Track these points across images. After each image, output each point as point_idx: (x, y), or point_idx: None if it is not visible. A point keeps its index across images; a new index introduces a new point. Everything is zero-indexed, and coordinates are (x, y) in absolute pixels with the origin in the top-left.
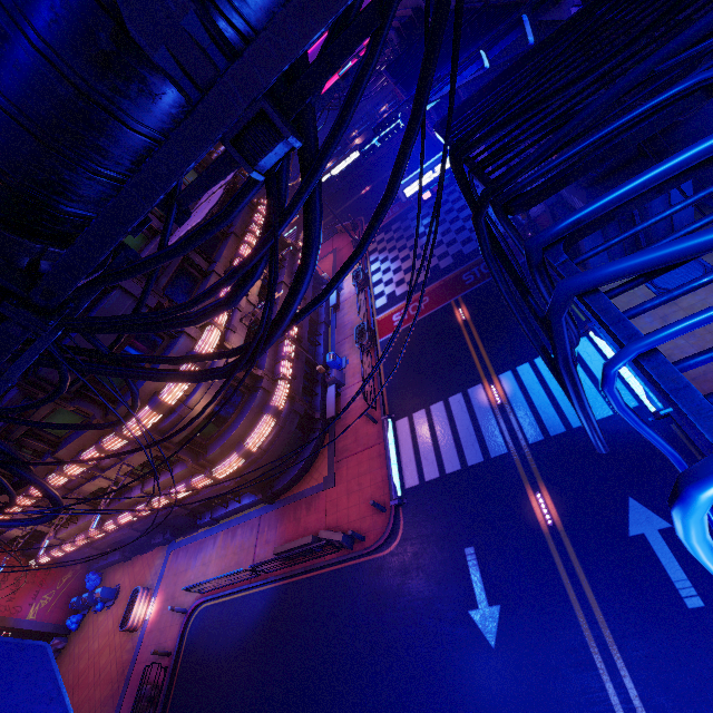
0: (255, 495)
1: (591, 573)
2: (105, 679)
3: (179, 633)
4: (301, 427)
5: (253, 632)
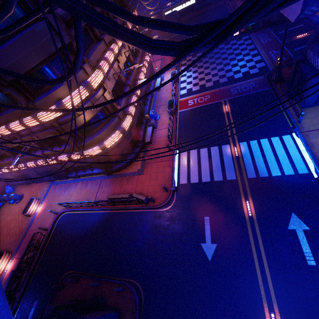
0: (101, 169)
1: (265, 240)
2: (12, 233)
3: (53, 222)
4: (131, 142)
5: (90, 229)
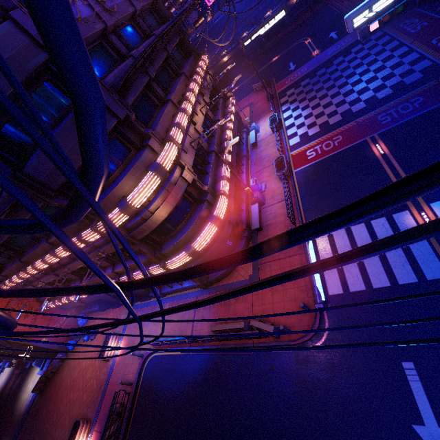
0: (194, 282)
1: None
2: (89, 388)
3: (138, 370)
4: (232, 234)
5: (193, 384)
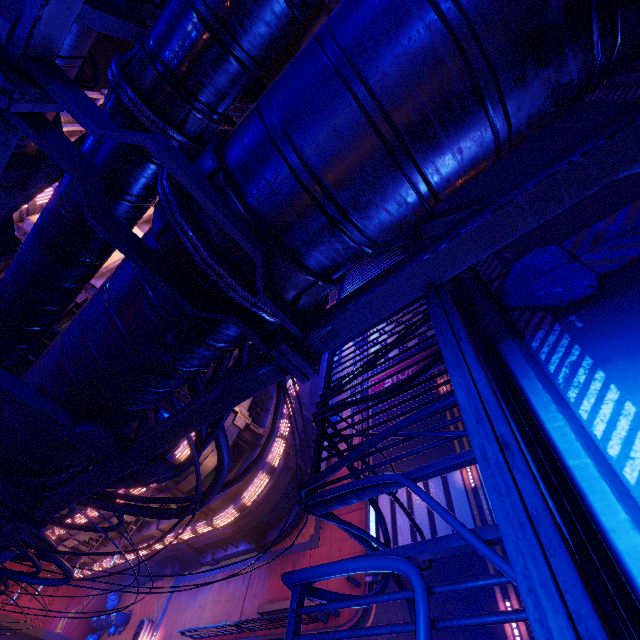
0: (250, 543)
1: None
2: None
3: None
4: (294, 480)
5: None
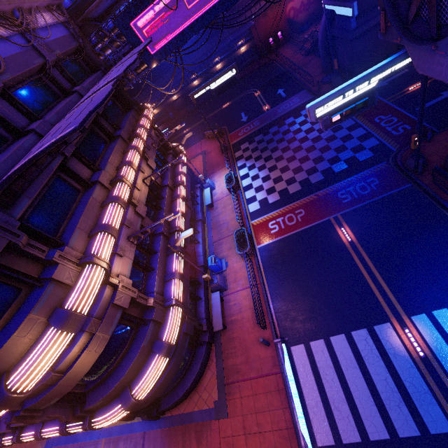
0: (140, 416)
1: None
2: None
3: None
4: (189, 343)
5: None
